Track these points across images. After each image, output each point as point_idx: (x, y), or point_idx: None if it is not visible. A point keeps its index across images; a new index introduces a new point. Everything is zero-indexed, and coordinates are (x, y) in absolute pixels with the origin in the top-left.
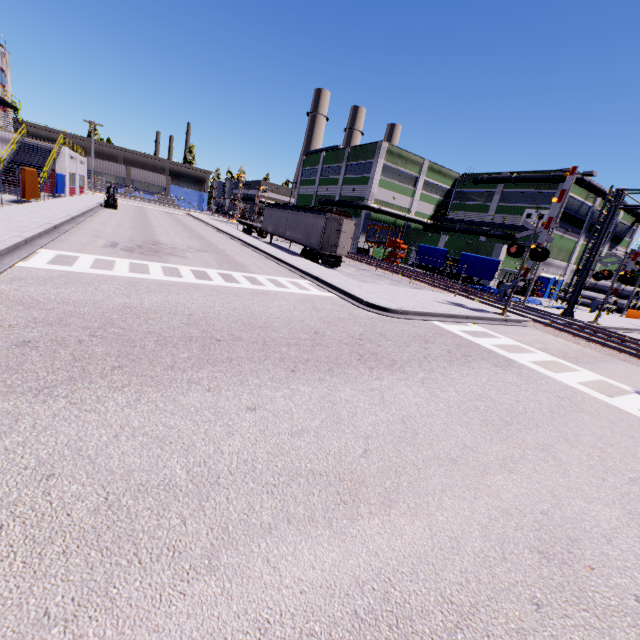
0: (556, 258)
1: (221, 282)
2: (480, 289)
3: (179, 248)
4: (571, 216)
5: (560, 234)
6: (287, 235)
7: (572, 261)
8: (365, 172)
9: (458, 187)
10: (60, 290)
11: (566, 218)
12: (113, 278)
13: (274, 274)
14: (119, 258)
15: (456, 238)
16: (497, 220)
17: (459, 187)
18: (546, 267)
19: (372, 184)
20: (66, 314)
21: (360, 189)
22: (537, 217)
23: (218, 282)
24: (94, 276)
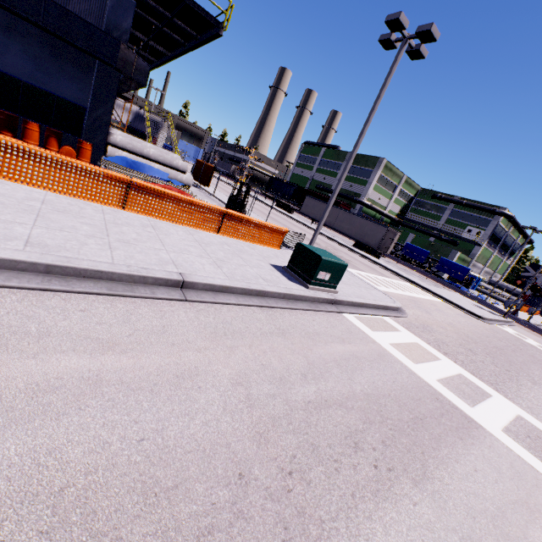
0: (479, 262)
1: (410, 293)
2: (451, 284)
3: (328, 247)
4: (495, 236)
5: (486, 247)
6: (336, 227)
7: (487, 265)
8: (363, 176)
9: (418, 197)
10: (417, 312)
11: (492, 237)
12: (397, 296)
13: (395, 278)
14: (354, 270)
15: (421, 238)
16: (445, 228)
17: (419, 197)
18: (473, 267)
19: (369, 187)
20: (455, 333)
21: (357, 187)
22: (475, 233)
23: (409, 293)
24: (393, 295)
